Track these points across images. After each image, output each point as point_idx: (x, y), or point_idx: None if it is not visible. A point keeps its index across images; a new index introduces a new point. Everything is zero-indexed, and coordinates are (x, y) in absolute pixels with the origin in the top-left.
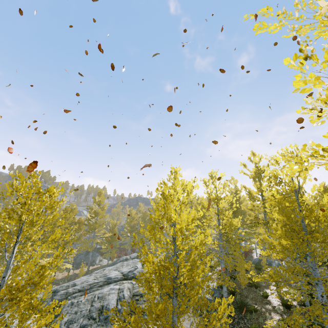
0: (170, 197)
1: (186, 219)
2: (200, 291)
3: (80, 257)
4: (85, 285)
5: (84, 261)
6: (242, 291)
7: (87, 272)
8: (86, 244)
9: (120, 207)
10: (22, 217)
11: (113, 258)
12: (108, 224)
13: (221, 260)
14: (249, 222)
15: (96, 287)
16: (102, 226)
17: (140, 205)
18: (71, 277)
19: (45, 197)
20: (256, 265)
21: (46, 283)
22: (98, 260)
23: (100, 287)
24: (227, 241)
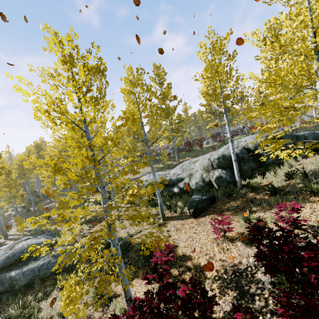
0: None
1: None
2: None
3: None
4: None
5: None
6: None
7: None
8: None
9: None
10: None
11: None
12: None
13: None
14: None
15: None
16: None
17: None
18: None
19: None
20: None
21: None
22: None
23: None
24: None
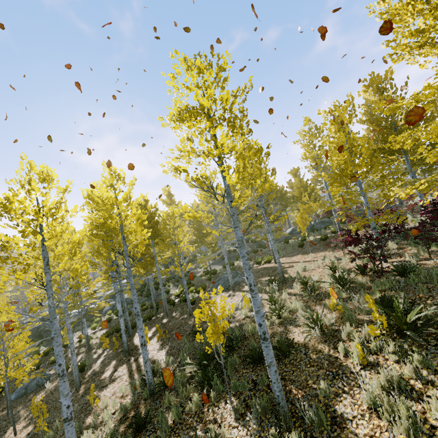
0: None
1: None
2: None
3: None
4: None
5: None
6: None
7: None
8: None
9: None
10: None
11: None
12: None
13: None
14: None
15: None
16: None
17: None
18: None
19: None
20: None
21: None
22: None
23: None
24: None
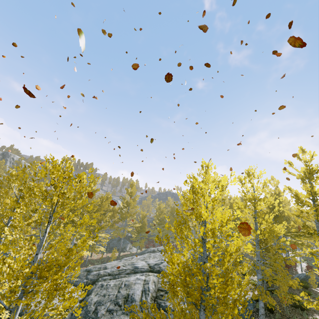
0: (200, 191)
1: (220, 218)
2: (236, 311)
3: (113, 242)
4: (115, 270)
5: (116, 246)
6: (282, 310)
7: (118, 257)
8: (118, 231)
9: (150, 200)
10: (53, 199)
11: (141, 247)
12: (139, 214)
13: (258, 270)
14: (295, 230)
15: (124, 274)
16: (133, 216)
17: (169, 199)
18: (104, 259)
19: (75, 182)
20: (301, 281)
21: (73, 265)
22: (128, 247)
23: (127, 275)
24: (264, 249)
